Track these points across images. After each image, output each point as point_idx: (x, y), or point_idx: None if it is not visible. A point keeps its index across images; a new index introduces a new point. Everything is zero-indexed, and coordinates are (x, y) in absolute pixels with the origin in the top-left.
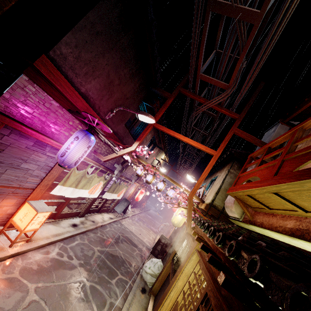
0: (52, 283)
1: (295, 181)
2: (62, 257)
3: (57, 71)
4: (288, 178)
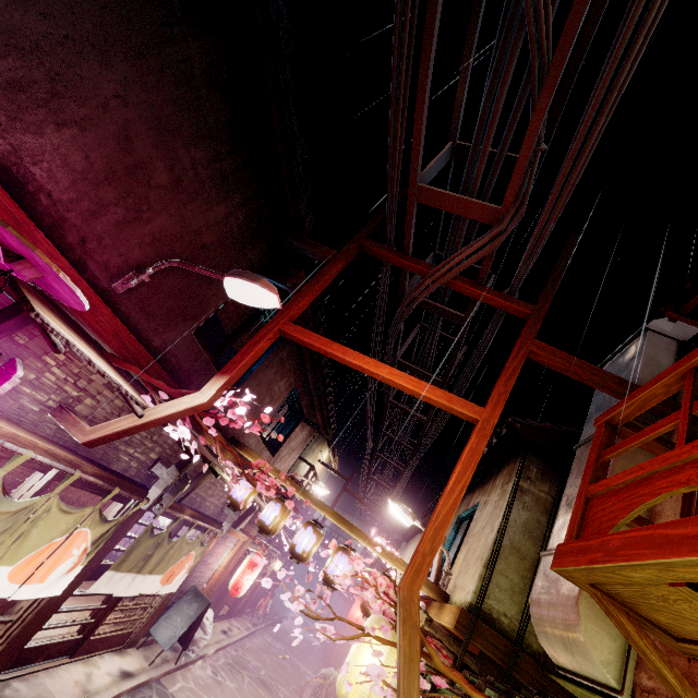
0: None
1: None
2: None
3: None
4: None
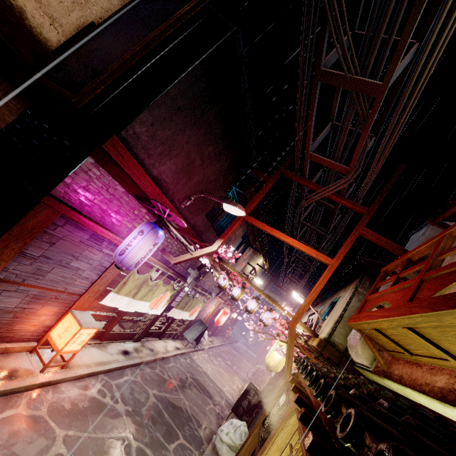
0: (87, 433)
1: (429, 312)
2: (104, 397)
3: (127, 152)
4: (423, 307)
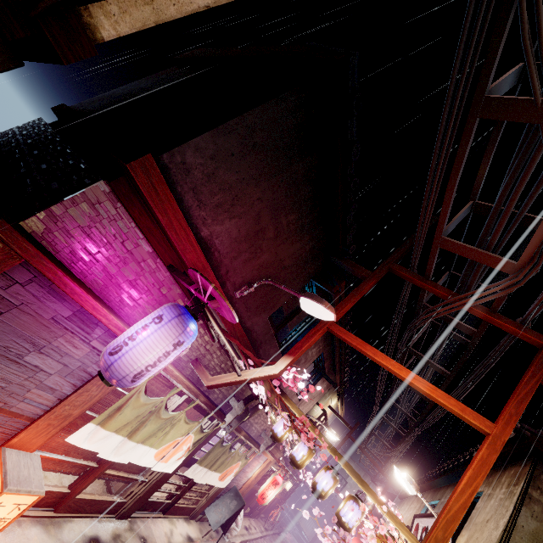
0: None
1: None
2: None
3: (166, 187)
4: None
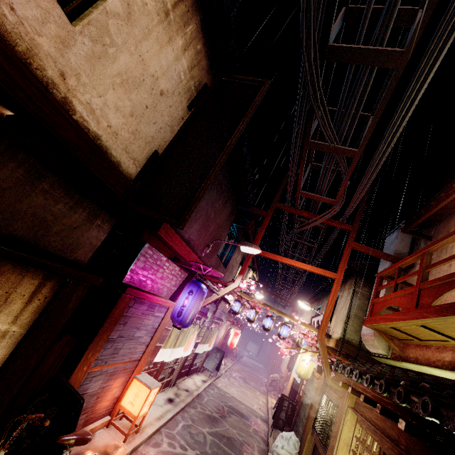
0: None
1: (438, 317)
2: (175, 448)
3: (172, 230)
4: (431, 313)
